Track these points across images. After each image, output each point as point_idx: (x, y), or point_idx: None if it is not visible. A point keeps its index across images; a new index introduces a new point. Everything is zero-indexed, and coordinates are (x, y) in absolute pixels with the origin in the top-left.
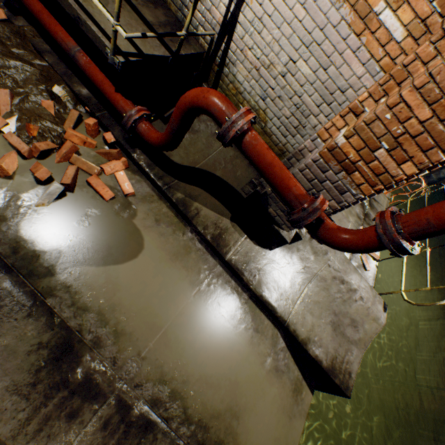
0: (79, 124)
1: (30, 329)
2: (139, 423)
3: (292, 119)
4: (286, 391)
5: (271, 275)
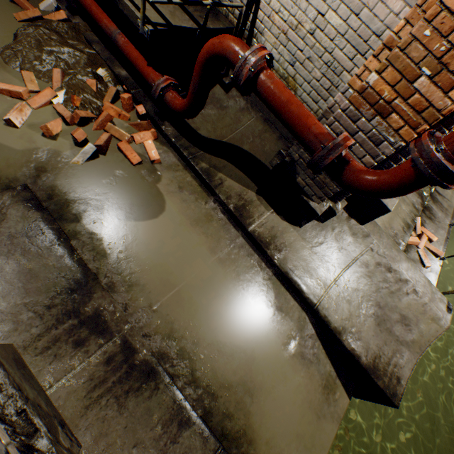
0: (117, 101)
1: (52, 260)
2: (142, 368)
3: (323, 80)
4: (313, 385)
5: (300, 253)
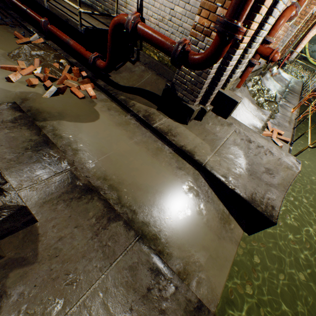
0: (71, 73)
1: (27, 133)
2: (82, 187)
3: None
4: (211, 216)
5: (188, 138)
